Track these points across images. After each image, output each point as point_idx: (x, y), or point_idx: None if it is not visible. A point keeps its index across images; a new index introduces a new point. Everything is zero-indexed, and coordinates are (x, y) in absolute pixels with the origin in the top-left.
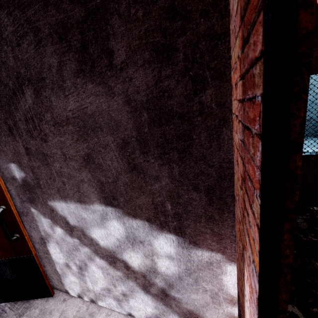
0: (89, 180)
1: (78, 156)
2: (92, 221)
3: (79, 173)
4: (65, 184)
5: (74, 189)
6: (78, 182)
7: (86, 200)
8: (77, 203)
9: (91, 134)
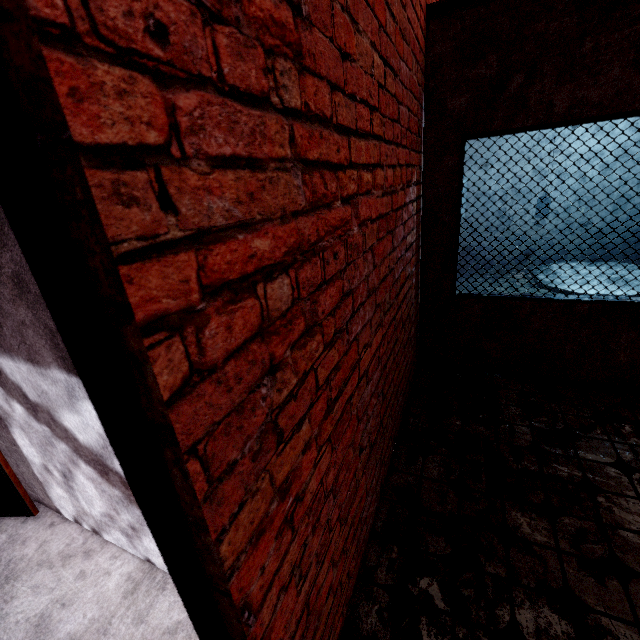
0: (33, 323)
1: (5, 275)
2: (58, 398)
3: (15, 309)
4: (2, 326)
5: (17, 336)
6: (18, 325)
7: (39, 360)
8: (29, 364)
9: (11, 235)
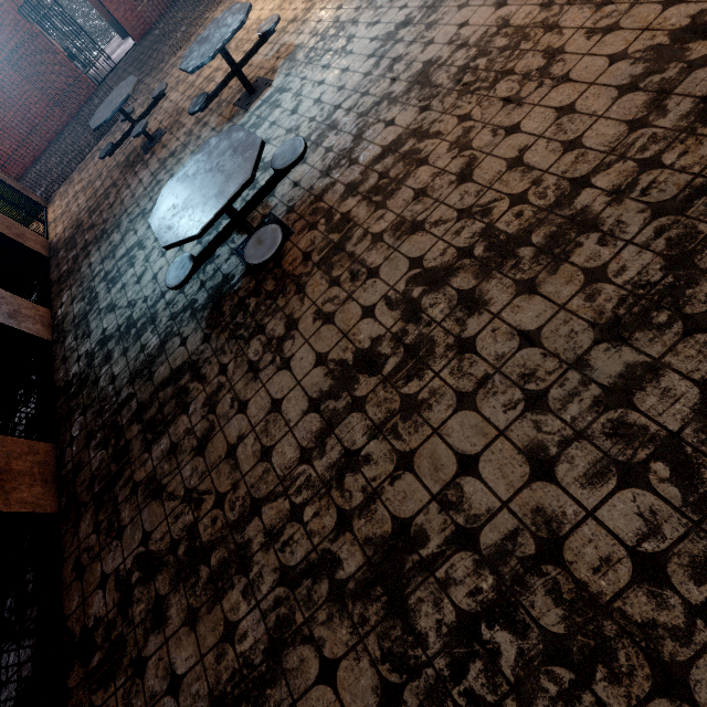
0: None
1: None
2: None
3: None
4: None
5: None
6: None
7: None
8: None
9: None
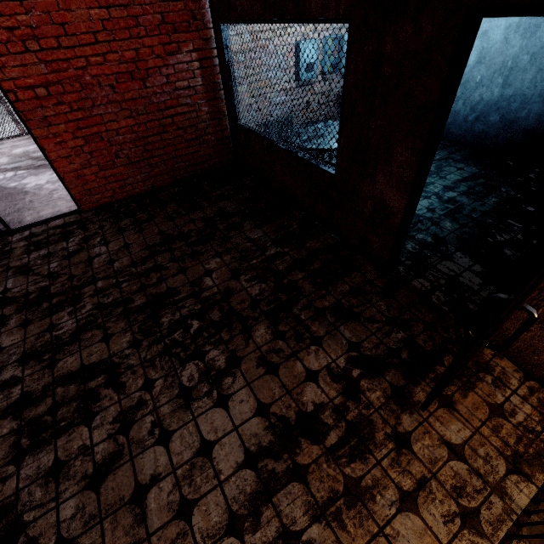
0: None
1: None
2: None
3: None
4: None
5: None
6: None
7: None
8: None
9: None
